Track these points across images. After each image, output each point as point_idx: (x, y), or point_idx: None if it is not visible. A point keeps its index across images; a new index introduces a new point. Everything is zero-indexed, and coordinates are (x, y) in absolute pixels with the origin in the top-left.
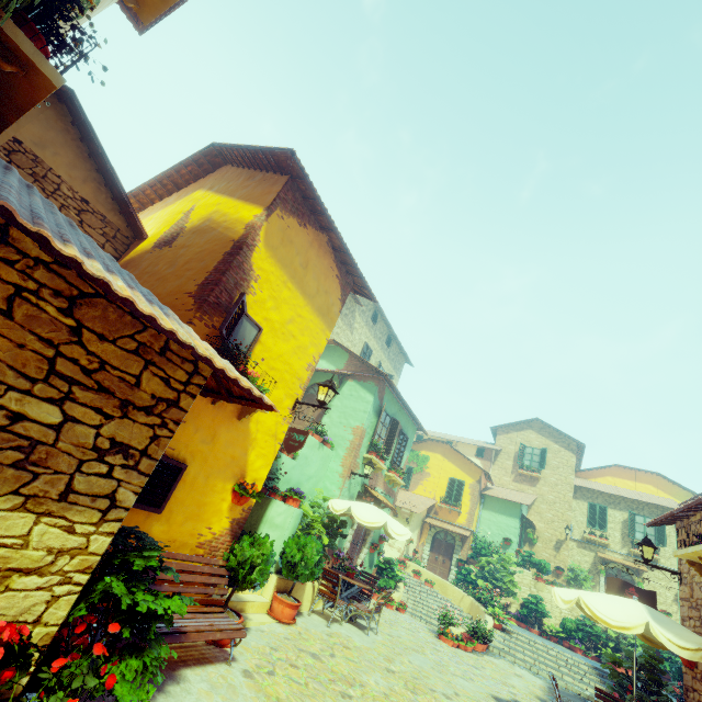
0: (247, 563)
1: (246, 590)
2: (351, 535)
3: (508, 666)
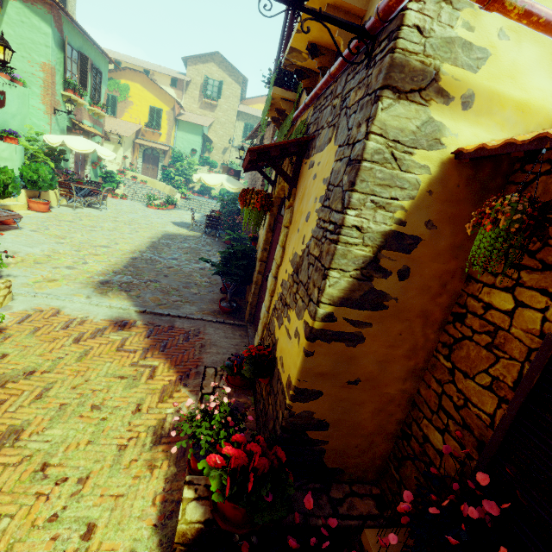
0: (0, 184)
1: (4, 200)
2: (73, 159)
3: (184, 212)
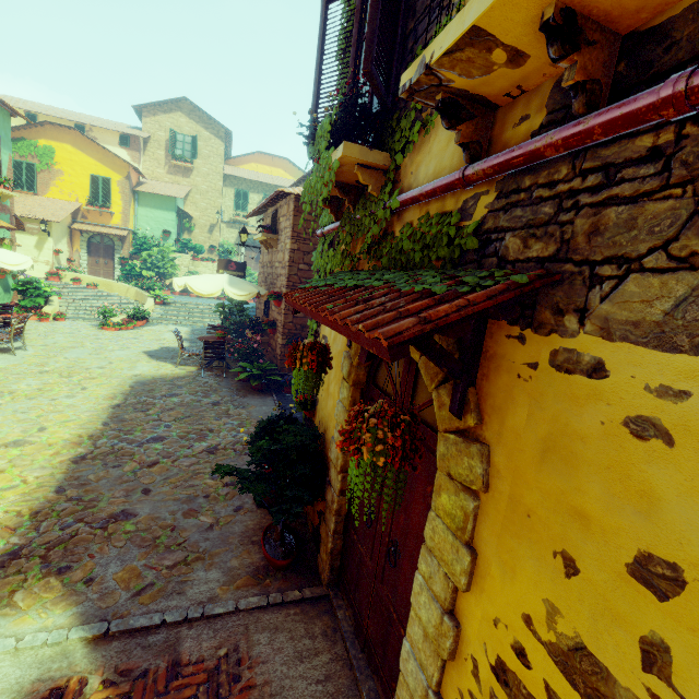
0: None
1: None
2: None
3: (164, 328)
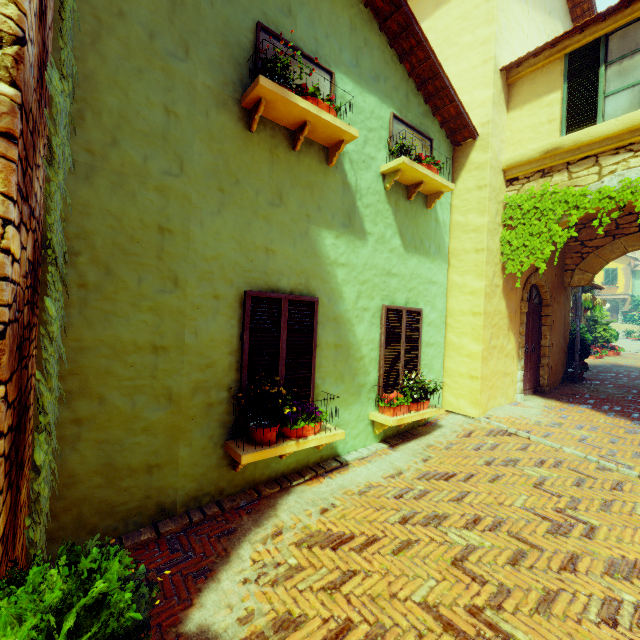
0: None
1: None
2: None
3: None
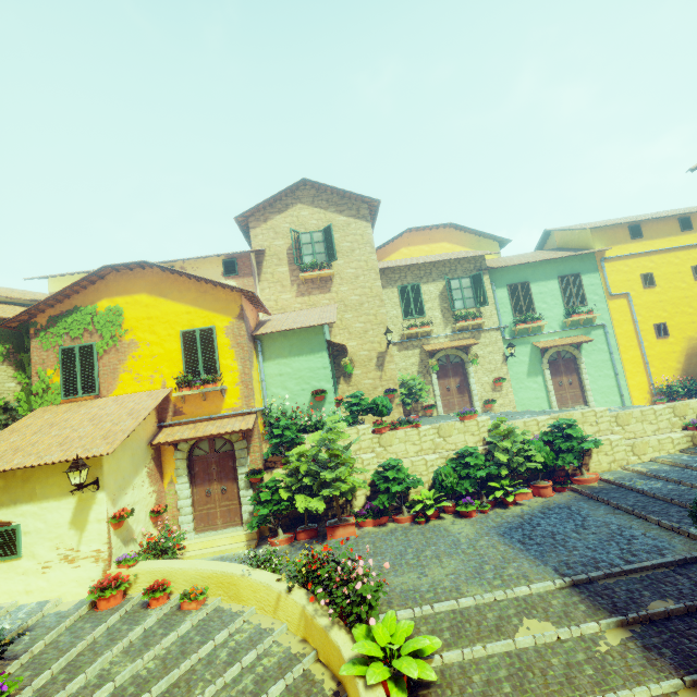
0: None
1: None
2: None
3: None
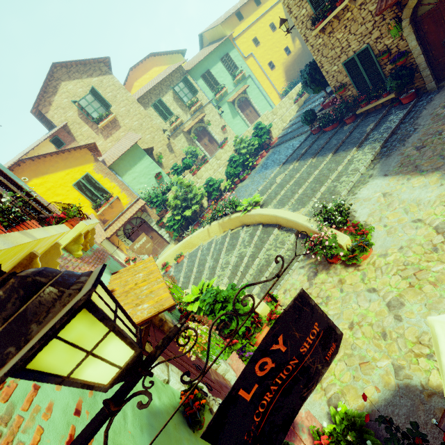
0: None
1: None
2: None
3: (366, 202)
